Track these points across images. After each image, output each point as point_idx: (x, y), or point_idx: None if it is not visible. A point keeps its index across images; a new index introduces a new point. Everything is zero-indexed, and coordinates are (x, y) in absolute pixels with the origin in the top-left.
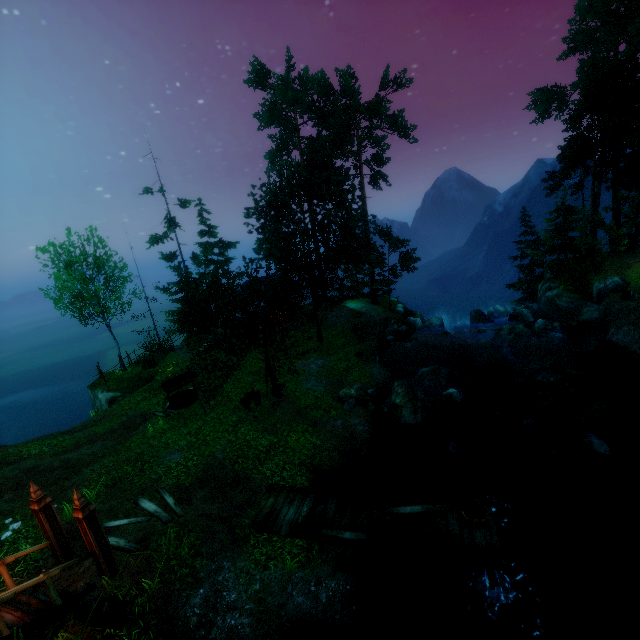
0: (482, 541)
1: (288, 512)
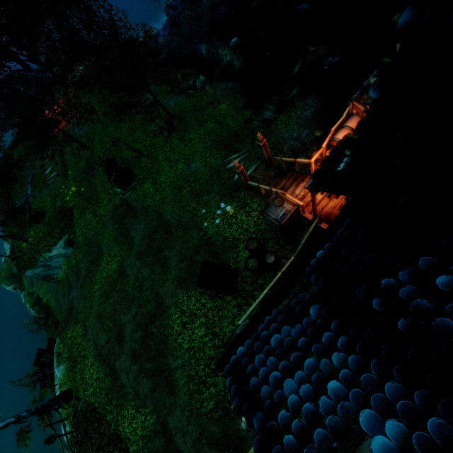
0: (323, 51)
1: (267, 115)
